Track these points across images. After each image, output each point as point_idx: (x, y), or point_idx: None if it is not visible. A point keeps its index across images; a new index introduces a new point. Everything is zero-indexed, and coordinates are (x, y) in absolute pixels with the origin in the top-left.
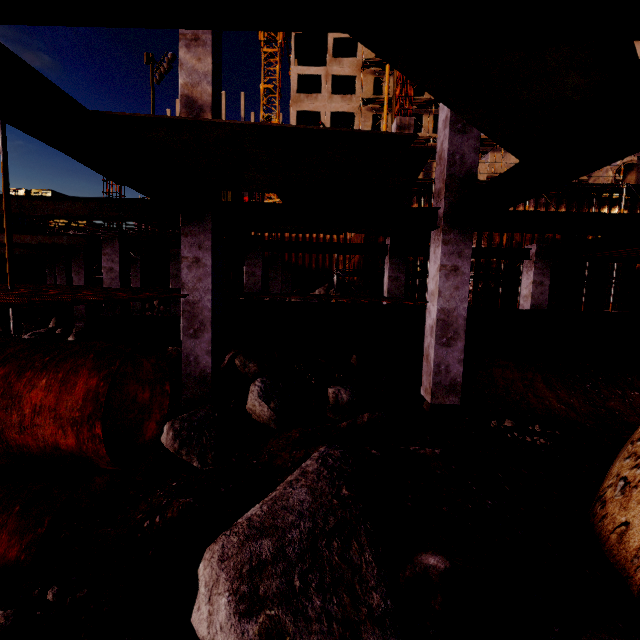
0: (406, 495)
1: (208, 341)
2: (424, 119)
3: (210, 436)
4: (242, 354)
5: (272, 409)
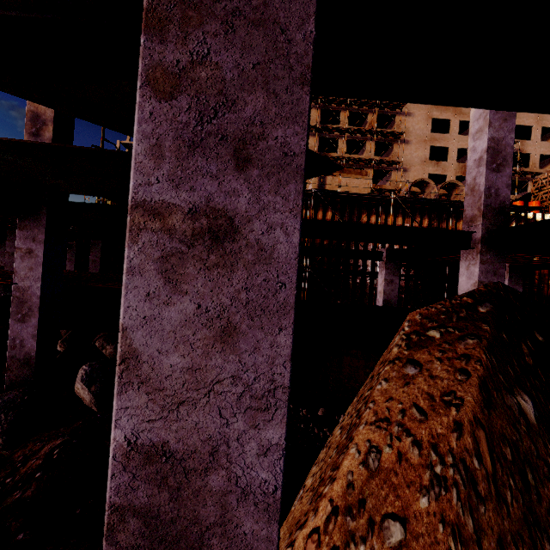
0: (88, 499)
1: (35, 326)
2: (339, 142)
3: (5, 420)
4: (104, 336)
5: (92, 392)
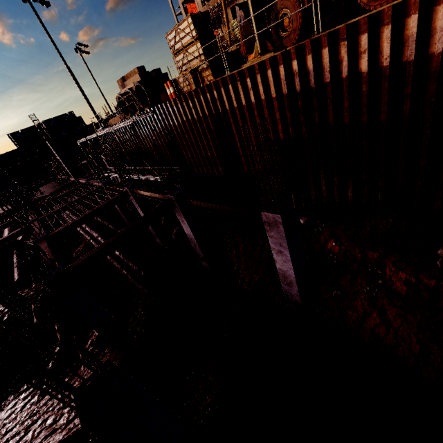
0: None
1: None
2: None
3: None
4: None
5: None
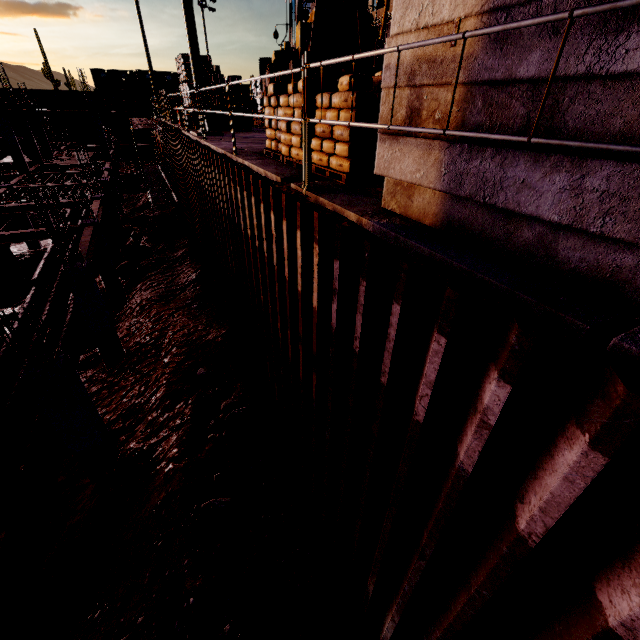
0: None
1: None
2: None
3: None
4: None
5: None
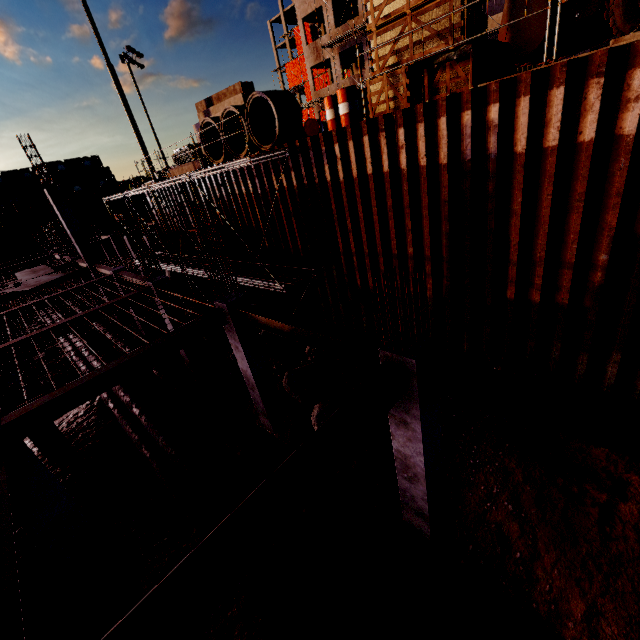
0: None
1: None
2: None
3: None
4: None
5: None
